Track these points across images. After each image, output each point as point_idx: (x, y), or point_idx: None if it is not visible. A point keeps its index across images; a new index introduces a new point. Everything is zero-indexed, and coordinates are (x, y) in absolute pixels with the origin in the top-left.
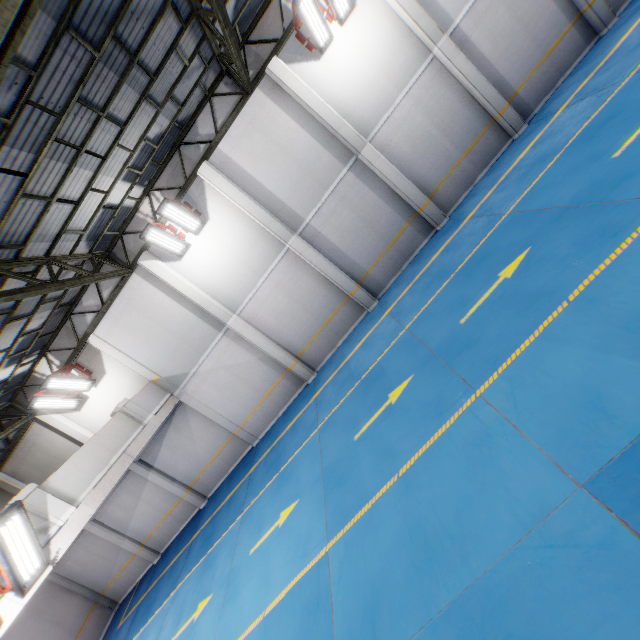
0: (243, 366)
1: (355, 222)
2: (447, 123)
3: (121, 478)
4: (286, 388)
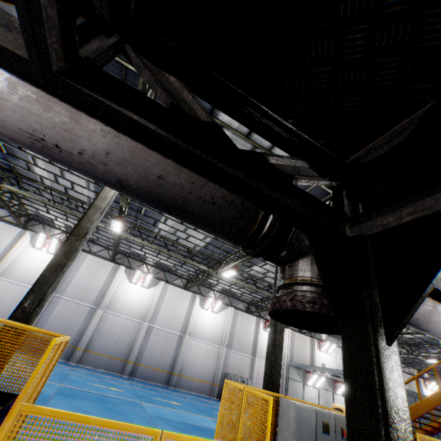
0: None
1: (66, 319)
2: (120, 341)
3: None
4: None
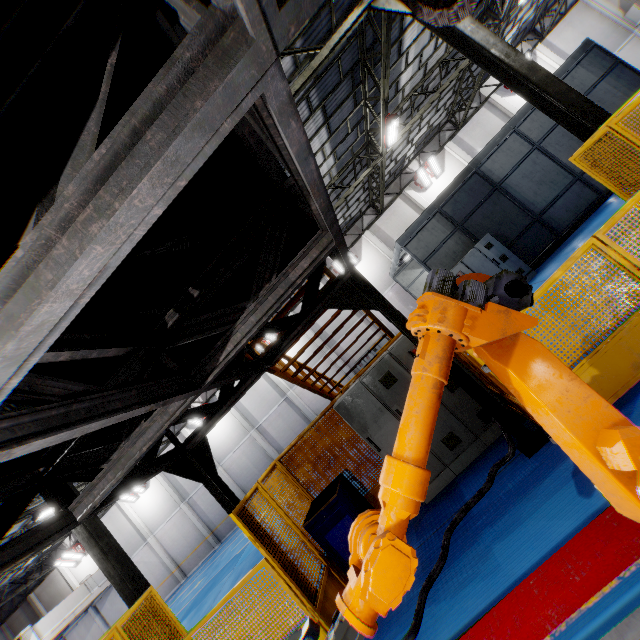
0: (152, 563)
1: (213, 500)
2: (257, 462)
3: (83, 614)
4: (171, 582)
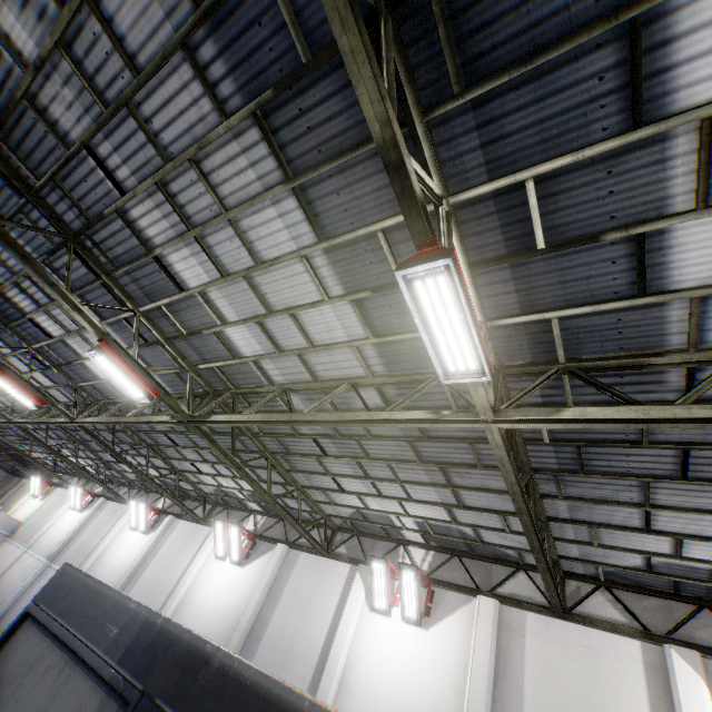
0: None
1: None
2: None
3: None
4: None
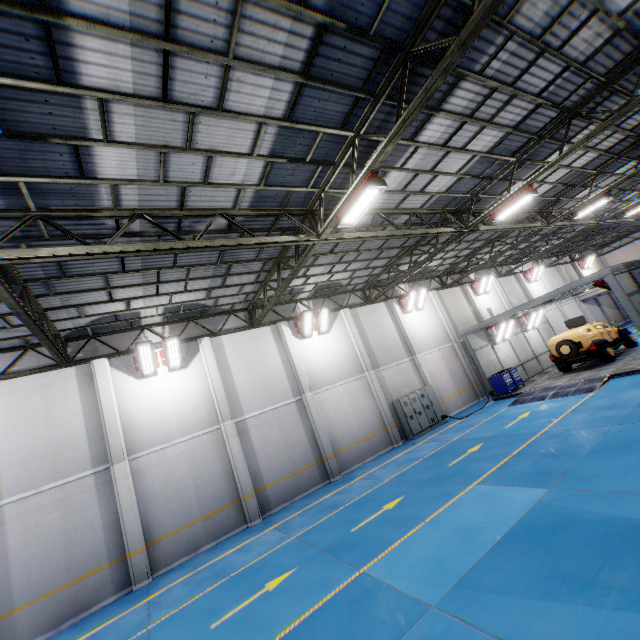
0: None
1: (56, 532)
2: (204, 481)
3: None
4: None
